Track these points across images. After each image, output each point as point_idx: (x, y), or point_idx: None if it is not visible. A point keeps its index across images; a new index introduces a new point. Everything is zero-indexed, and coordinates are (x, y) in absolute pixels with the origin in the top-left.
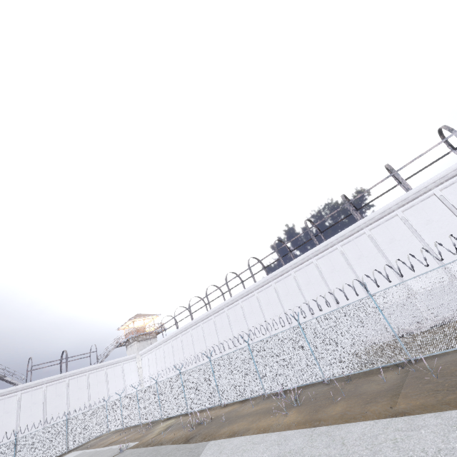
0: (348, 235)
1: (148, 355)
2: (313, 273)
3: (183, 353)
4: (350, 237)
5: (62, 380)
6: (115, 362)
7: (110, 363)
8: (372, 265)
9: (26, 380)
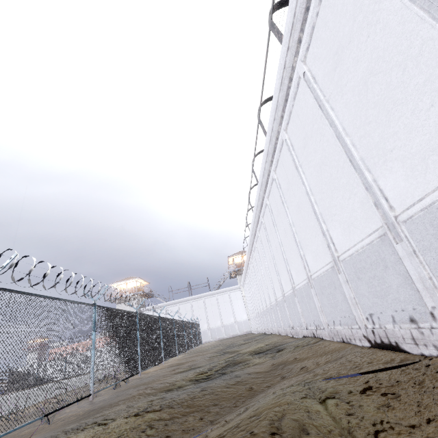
0: (282, 102)
1: (244, 287)
2: (277, 195)
3: (250, 290)
4: (287, 102)
5: (187, 302)
6: (222, 291)
7: (218, 291)
8: (319, 154)
9: (173, 299)
